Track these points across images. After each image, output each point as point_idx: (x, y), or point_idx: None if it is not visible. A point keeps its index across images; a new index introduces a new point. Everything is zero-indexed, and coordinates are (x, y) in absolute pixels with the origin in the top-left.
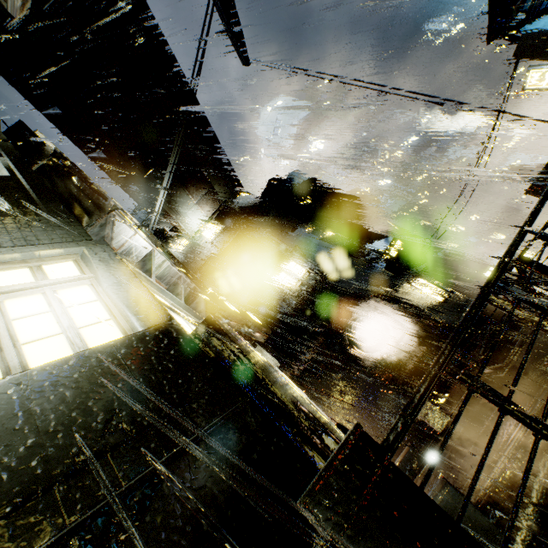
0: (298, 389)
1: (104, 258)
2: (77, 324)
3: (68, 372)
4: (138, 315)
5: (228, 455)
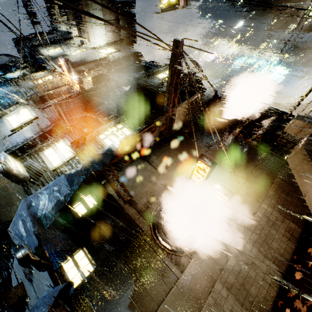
0: None
1: None
2: None
3: None
4: None
5: None
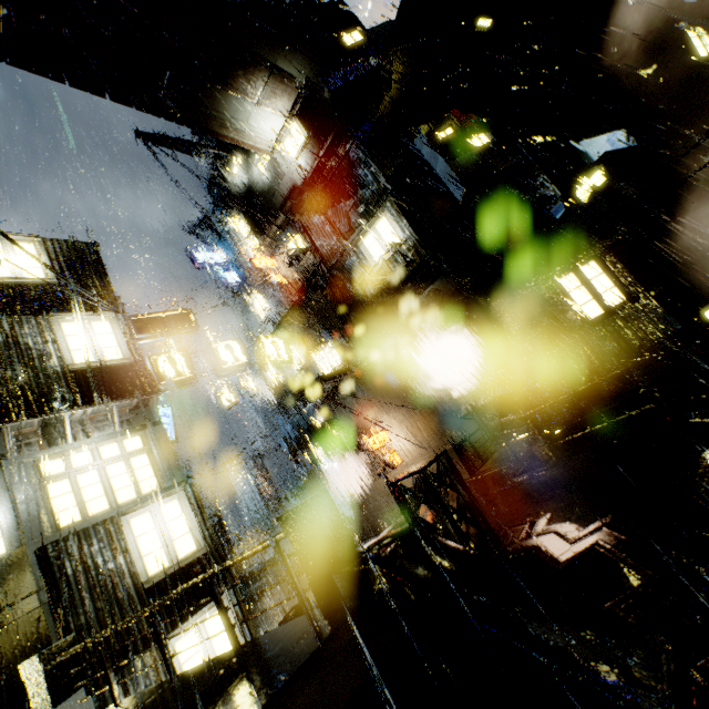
0: (188, 513)
1: None
2: None
3: None
4: (8, 541)
5: (24, 629)
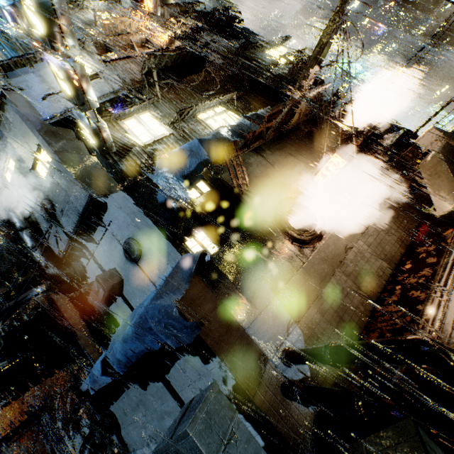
0: None
1: None
2: None
3: None
4: None
5: None
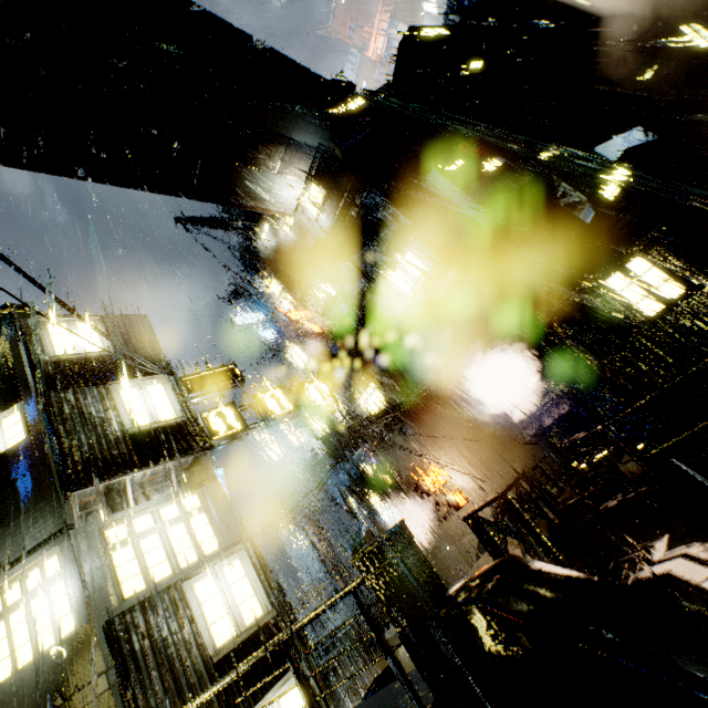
0: (251, 573)
1: (67, 556)
2: (57, 618)
3: (47, 663)
4: (77, 616)
5: None
